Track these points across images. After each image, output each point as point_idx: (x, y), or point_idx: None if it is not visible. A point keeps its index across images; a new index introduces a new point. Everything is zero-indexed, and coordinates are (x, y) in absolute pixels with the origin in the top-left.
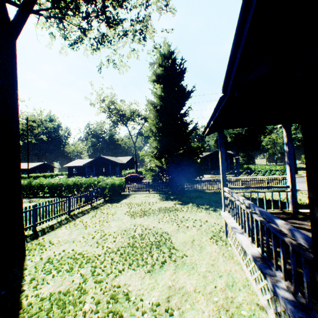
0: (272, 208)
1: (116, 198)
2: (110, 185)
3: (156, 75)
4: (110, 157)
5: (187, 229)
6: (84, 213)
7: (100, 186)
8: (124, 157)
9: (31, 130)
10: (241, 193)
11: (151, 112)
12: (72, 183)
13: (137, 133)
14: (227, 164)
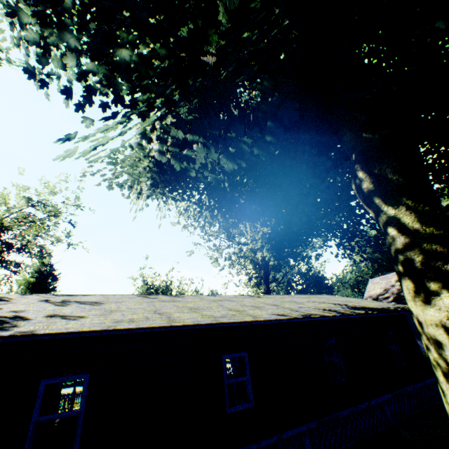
0: (59, 410)
1: None
2: None
3: (27, 280)
4: None
5: None
6: None
7: None
8: None
9: None
10: None
11: None
12: None
13: None
14: None
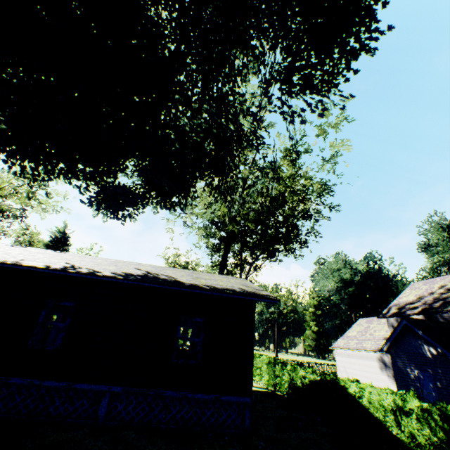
0: None
1: None
2: None
3: (44, 243)
4: None
5: None
6: None
7: None
8: None
9: None
10: None
11: None
12: None
13: None
14: None
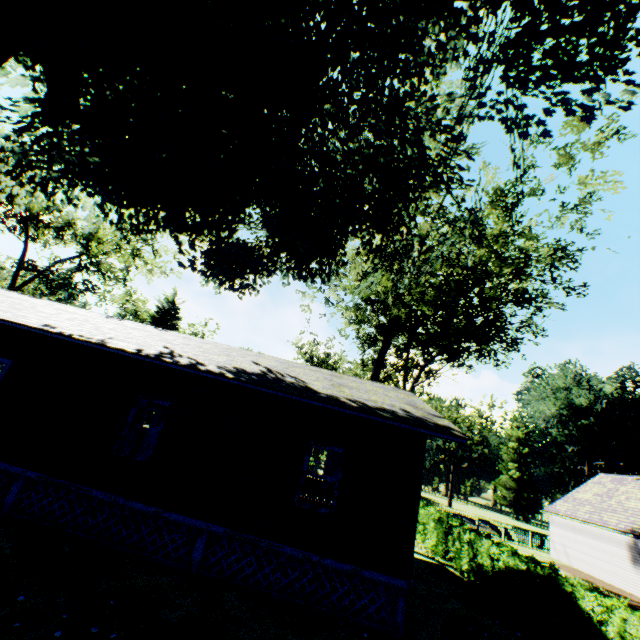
0: None
1: None
2: None
3: (150, 314)
4: None
5: None
6: None
7: None
8: None
9: None
10: None
11: None
12: None
13: None
14: None
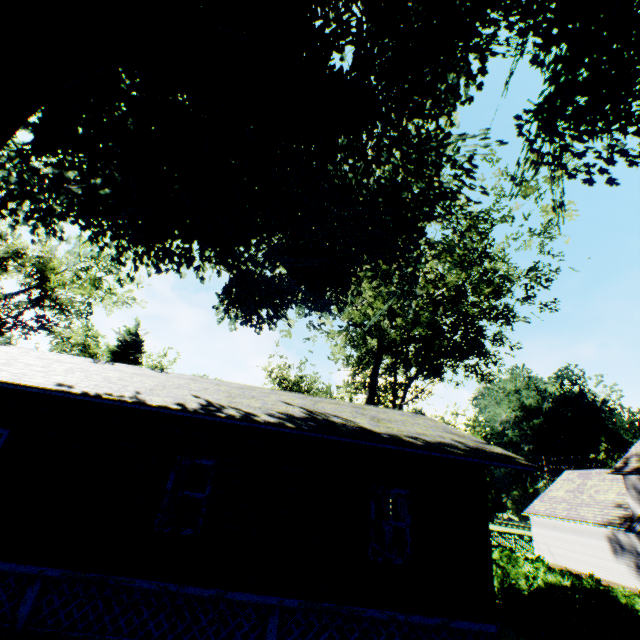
0: None
1: None
2: None
3: (110, 348)
4: None
5: None
6: None
7: None
8: None
9: None
10: None
11: None
12: None
13: None
14: None
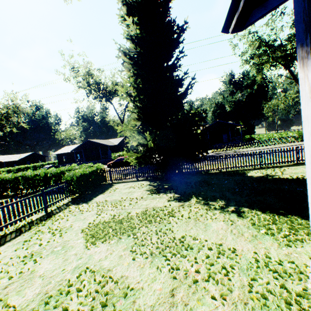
0: None
1: (90, 193)
2: (78, 176)
3: (126, 6)
4: (99, 140)
5: (194, 294)
6: (19, 232)
7: (64, 180)
8: (116, 139)
9: (6, 118)
10: (262, 171)
11: (126, 66)
12: (37, 177)
13: (123, 109)
14: (228, 136)
